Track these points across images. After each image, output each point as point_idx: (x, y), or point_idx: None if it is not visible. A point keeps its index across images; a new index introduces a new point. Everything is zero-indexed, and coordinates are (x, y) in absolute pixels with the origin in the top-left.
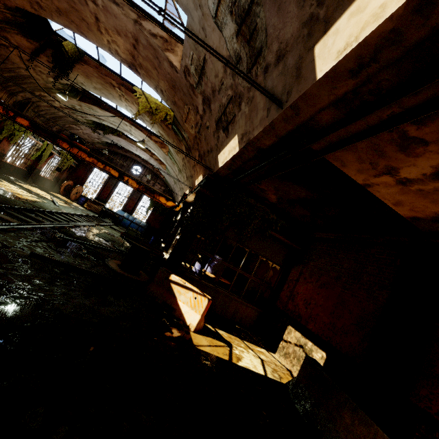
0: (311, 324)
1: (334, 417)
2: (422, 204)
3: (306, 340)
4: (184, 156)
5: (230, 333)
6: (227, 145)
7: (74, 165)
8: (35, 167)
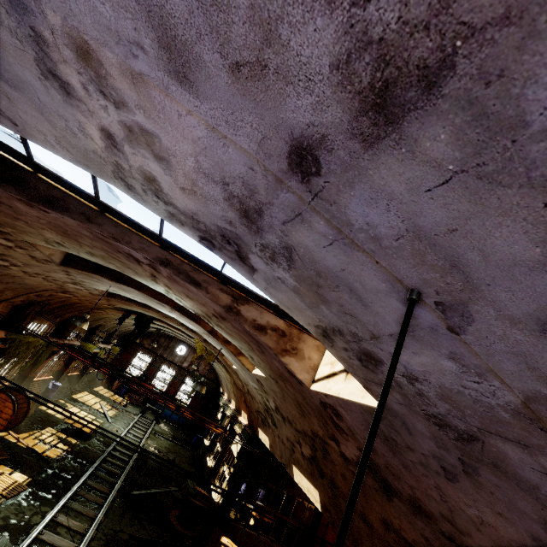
0: None
1: None
2: None
3: None
4: (232, 382)
5: None
6: (263, 432)
7: (119, 351)
8: (87, 368)
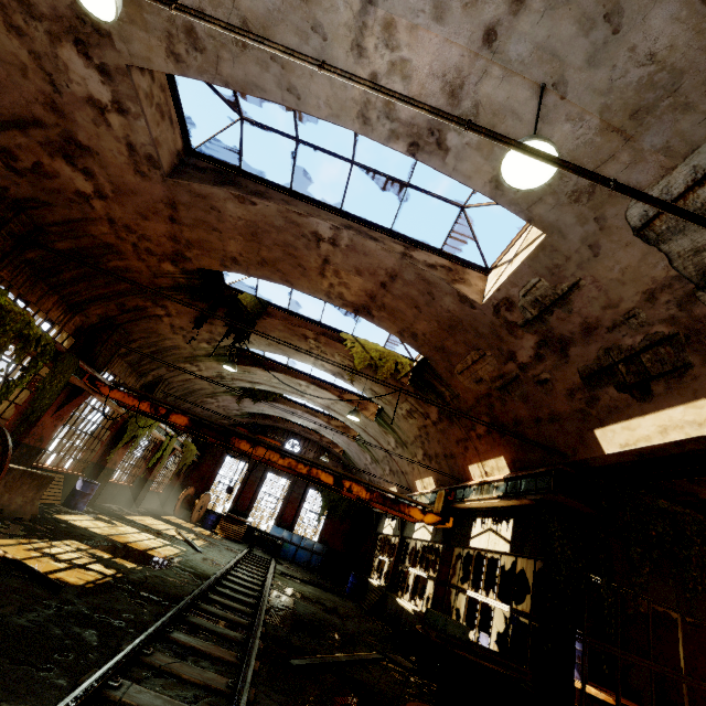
0: None
1: None
2: None
3: None
4: (431, 422)
5: None
6: (646, 414)
7: (196, 459)
8: (147, 477)
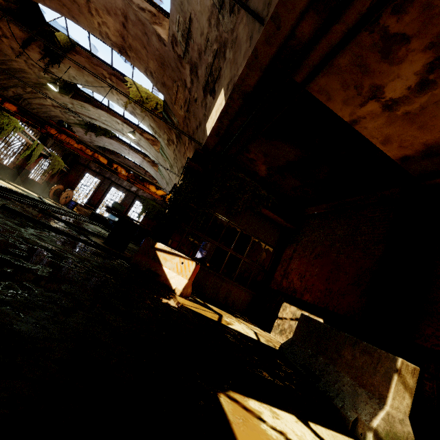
0: (307, 295)
1: (333, 359)
2: (410, 135)
3: (302, 312)
4: (175, 146)
5: (221, 310)
6: (214, 106)
7: (65, 170)
8: (24, 167)
